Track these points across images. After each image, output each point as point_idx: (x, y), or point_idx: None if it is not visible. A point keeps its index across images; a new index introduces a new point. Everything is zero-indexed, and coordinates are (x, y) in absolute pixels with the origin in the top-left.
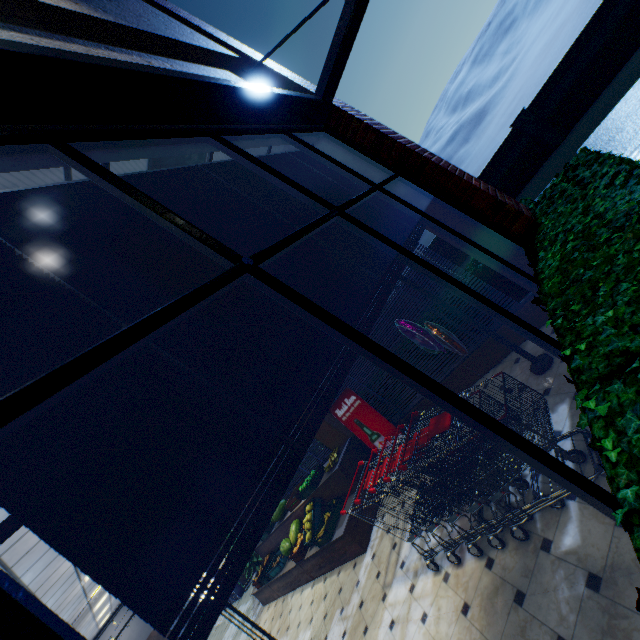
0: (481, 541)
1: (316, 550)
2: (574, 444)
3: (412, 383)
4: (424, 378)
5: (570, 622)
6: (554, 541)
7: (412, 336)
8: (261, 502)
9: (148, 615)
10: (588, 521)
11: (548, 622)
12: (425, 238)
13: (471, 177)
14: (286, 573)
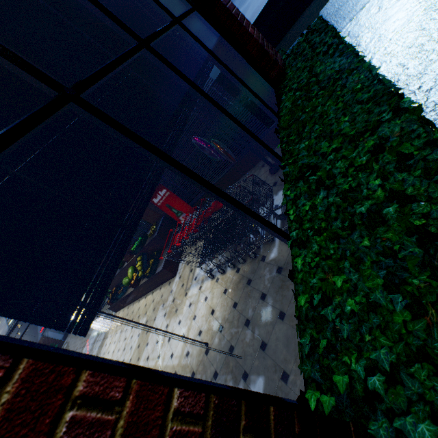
0: (235, 261)
1: (146, 280)
2: (283, 211)
3: (200, 186)
4: (207, 183)
5: (268, 287)
6: (267, 256)
7: (203, 149)
8: (110, 261)
9: (50, 325)
10: (282, 246)
11: (259, 289)
12: (216, 67)
13: (249, 23)
14: (128, 294)
